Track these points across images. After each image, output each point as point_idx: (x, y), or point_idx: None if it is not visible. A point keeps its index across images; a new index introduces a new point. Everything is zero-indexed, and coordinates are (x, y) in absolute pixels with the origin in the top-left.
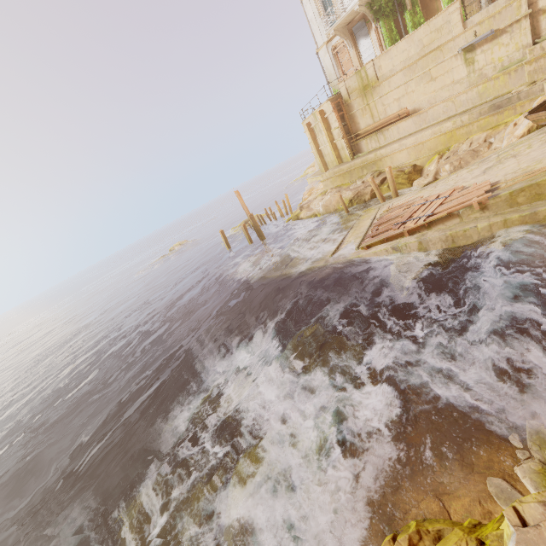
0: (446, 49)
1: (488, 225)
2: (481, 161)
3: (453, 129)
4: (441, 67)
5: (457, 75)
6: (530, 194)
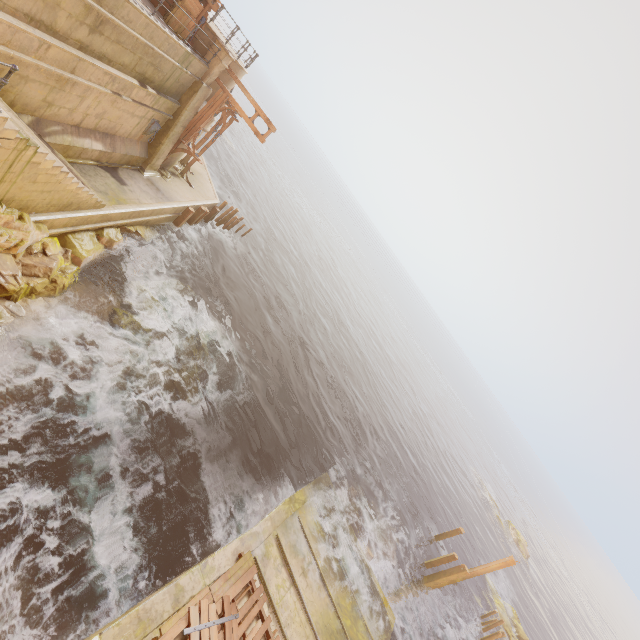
0: None
1: None
2: None
3: None
4: None
5: None
6: None
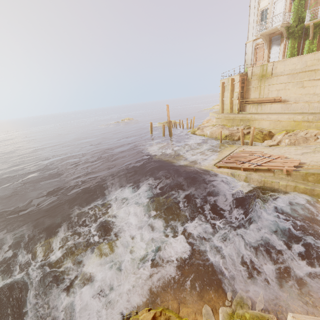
0: (318, 73)
1: (285, 184)
2: (305, 146)
3: (301, 120)
4: (311, 82)
5: (318, 90)
6: (316, 178)
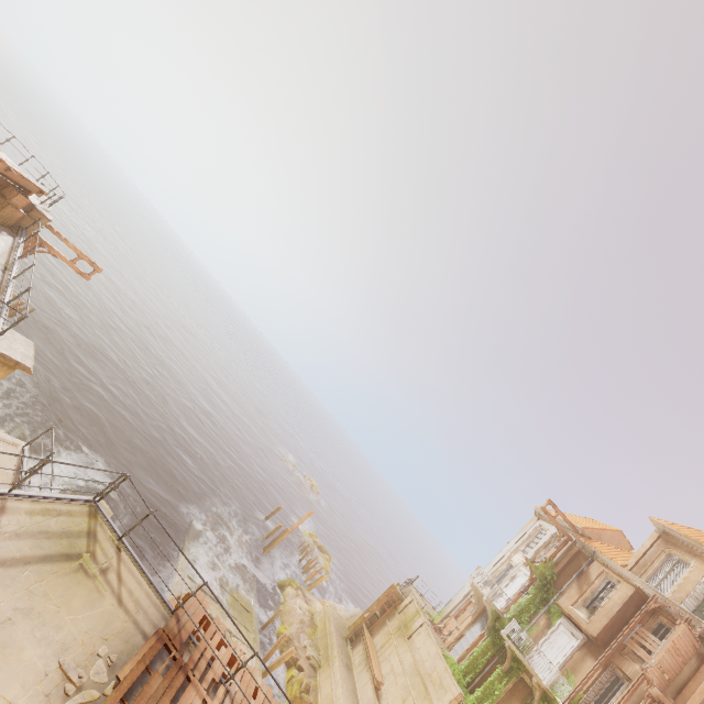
0: (425, 703)
1: None
2: None
3: None
4: None
5: None
6: None
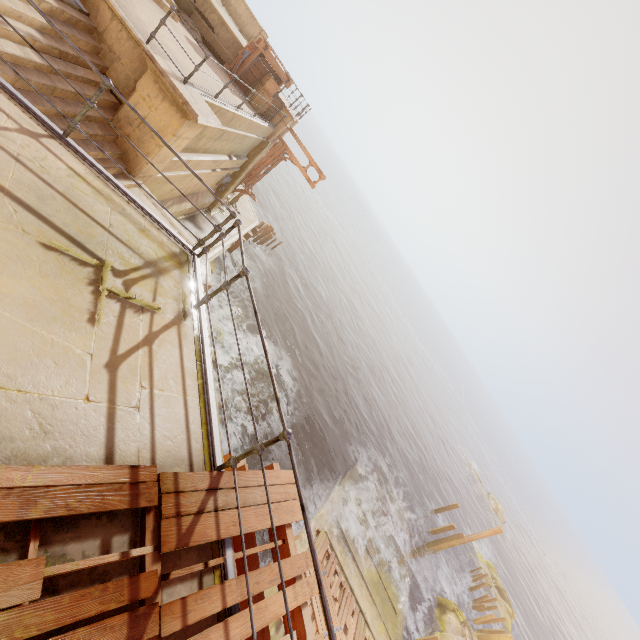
0: None
1: None
2: None
3: None
4: None
5: None
6: None
